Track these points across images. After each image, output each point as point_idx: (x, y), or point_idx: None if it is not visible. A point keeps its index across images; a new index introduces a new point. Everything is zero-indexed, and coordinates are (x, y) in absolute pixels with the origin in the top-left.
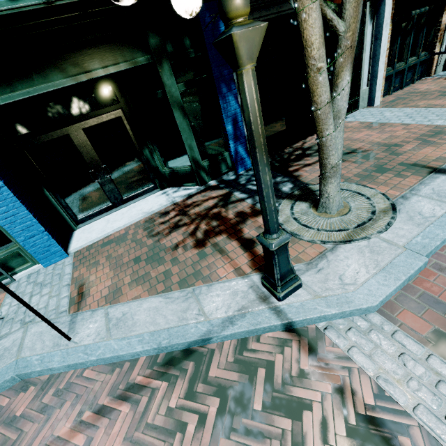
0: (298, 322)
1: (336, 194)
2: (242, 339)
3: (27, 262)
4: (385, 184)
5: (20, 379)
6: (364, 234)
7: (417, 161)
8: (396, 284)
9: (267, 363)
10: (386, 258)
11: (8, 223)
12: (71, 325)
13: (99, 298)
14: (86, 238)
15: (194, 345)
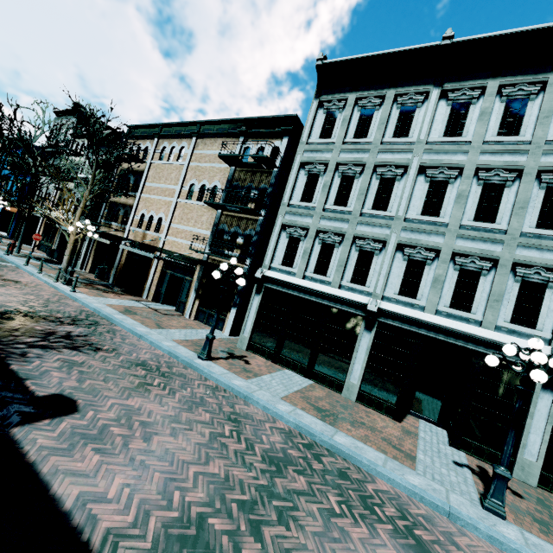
0: None
1: None
2: None
3: None
4: None
5: None
6: None
7: None
8: None
9: None
10: None
11: None
12: None
13: None
14: None
15: None
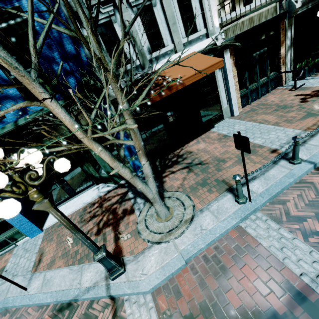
0: (114, 295)
1: (161, 209)
2: (92, 300)
3: (23, 235)
4: (200, 196)
5: (5, 308)
6: (168, 238)
7: (226, 177)
8: (162, 278)
9: (96, 317)
10: (168, 259)
11: (10, 220)
12: (30, 280)
13: (46, 264)
14: (53, 220)
15: (72, 301)
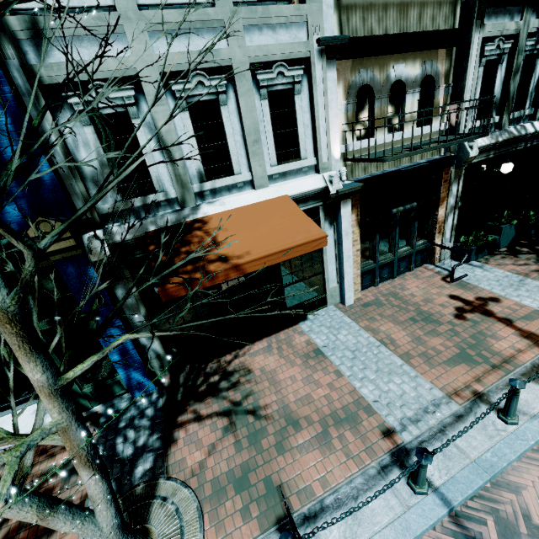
0: None
1: None
2: None
3: None
4: (223, 522)
5: None
6: None
7: (288, 479)
8: None
9: None
10: None
11: None
12: None
13: None
14: None
15: None
